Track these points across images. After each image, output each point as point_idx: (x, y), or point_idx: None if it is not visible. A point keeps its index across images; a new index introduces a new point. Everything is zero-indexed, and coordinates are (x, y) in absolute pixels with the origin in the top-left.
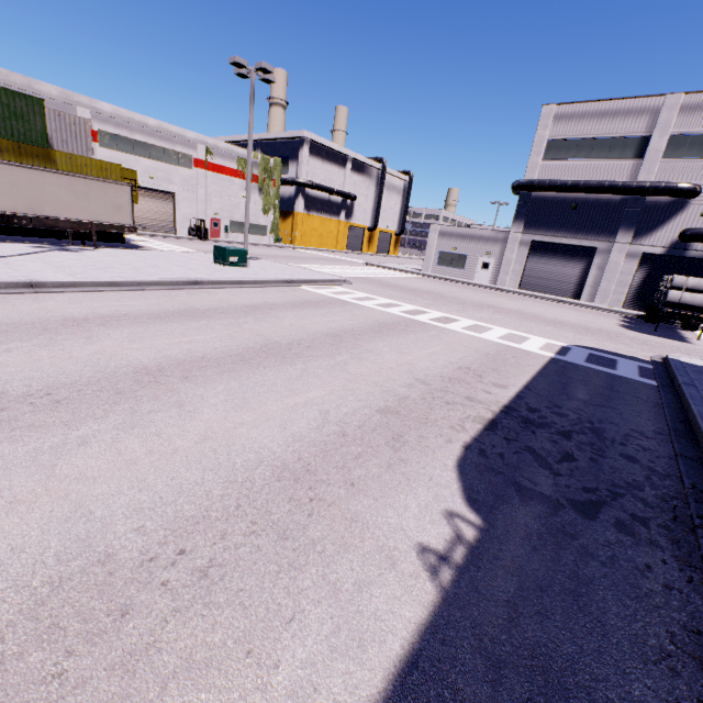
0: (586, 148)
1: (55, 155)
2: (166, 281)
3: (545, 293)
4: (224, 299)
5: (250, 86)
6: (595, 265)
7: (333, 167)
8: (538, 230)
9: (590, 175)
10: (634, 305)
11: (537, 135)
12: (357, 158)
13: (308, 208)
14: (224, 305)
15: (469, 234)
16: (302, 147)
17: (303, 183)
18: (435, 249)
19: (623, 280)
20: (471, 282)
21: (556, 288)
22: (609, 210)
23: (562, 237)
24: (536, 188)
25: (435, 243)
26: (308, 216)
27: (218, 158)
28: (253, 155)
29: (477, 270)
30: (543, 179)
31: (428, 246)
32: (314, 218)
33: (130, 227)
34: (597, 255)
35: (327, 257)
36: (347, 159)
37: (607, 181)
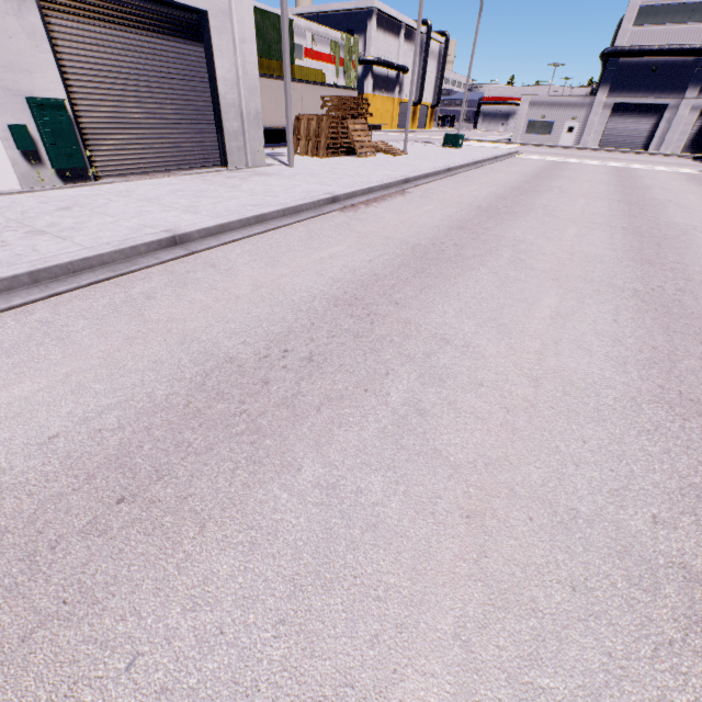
0: (671, 14)
1: (294, 69)
2: (491, 158)
3: (619, 148)
4: (529, 164)
5: (481, 0)
6: (665, 119)
7: (390, 38)
8: (621, 93)
9: (672, 39)
10: (689, 150)
11: (631, 2)
12: (409, 24)
13: (373, 88)
14: (543, 166)
15: (558, 102)
16: (371, 20)
17: (374, 62)
18: (524, 119)
19: (684, 130)
20: (563, 146)
21: (629, 143)
22: (682, 70)
23: (641, 98)
24: (626, 55)
25: (525, 113)
26: (373, 97)
27: (318, 45)
28: (340, 36)
29: (562, 135)
30: (632, 46)
31: (519, 117)
32: (377, 98)
33: (379, 126)
34: (667, 111)
35: (421, 137)
36: (401, 27)
37: (687, 45)
